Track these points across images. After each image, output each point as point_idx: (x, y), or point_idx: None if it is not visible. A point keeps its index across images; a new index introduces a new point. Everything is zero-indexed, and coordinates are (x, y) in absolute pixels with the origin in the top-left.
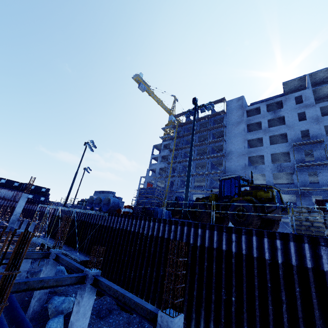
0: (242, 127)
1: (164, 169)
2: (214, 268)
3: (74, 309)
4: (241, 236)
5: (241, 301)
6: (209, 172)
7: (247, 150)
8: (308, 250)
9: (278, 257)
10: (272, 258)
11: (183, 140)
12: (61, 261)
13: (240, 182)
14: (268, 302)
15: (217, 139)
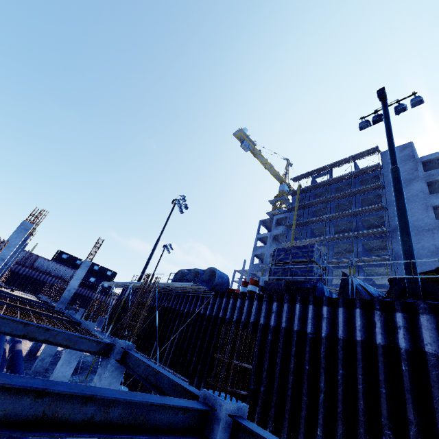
0: (417, 186)
1: None
2: None
3: None
4: None
5: None
6: (363, 259)
7: (435, 222)
8: None
9: None
10: None
11: (308, 212)
12: (133, 365)
13: None
14: None
15: (372, 206)
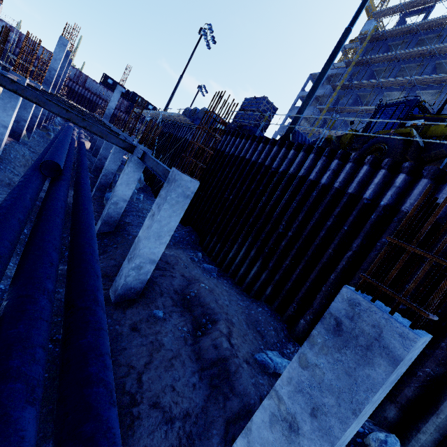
0: None
1: (309, 117)
2: (286, 199)
3: (120, 176)
4: (346, 164)
5: (298, 238)
6: None
7: None
8: (446, 194)
9: (384, 197)
10: (375, 199)
11: (366, 71)
12: None
13: (411, 110)
14: (331, 245)
15: (436, 76)
